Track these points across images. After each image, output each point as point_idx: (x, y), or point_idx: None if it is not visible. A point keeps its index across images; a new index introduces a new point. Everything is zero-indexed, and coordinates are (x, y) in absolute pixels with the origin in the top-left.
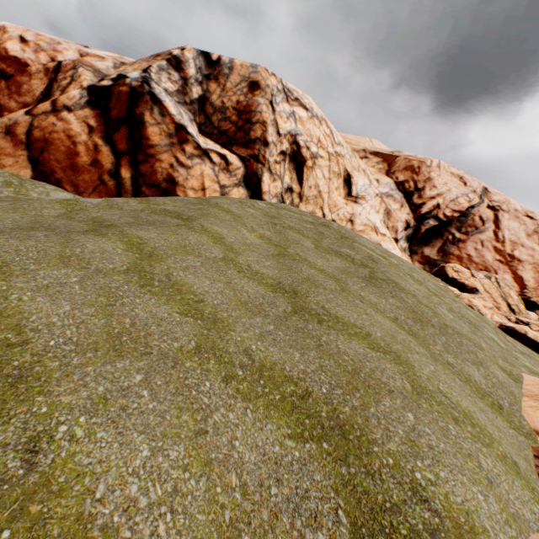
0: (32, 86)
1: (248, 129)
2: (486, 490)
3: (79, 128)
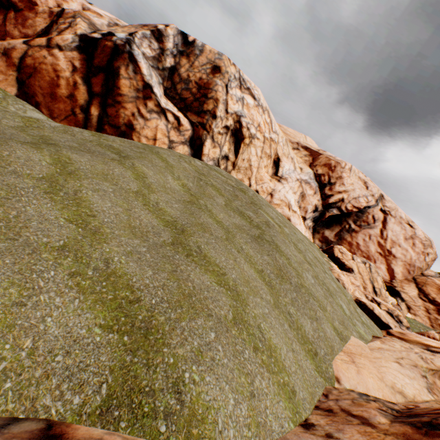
0: (36, 22)
1: (203, 101)
2: (242, 399)
3: (65, 65)
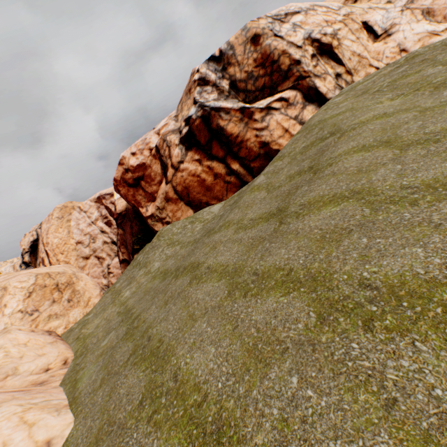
0: (154, 171)
1: (277, 67)
2: None
3: (193, 166)
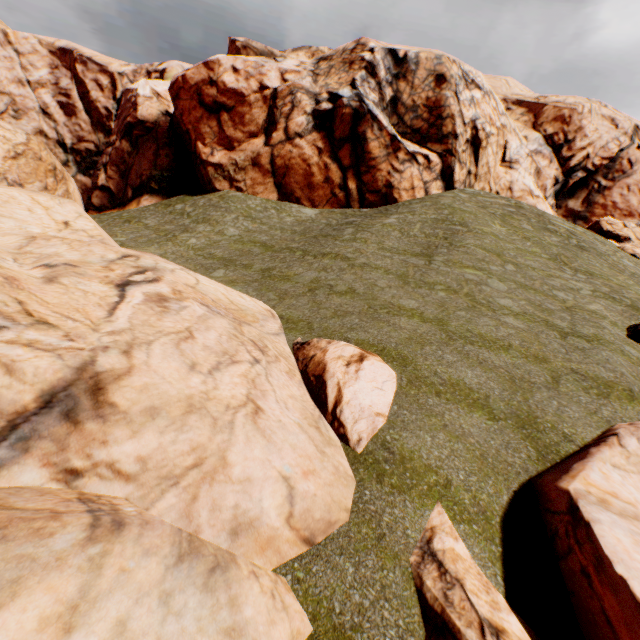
0: (253, 115)
1: (440, 125)
2: None
3: (310, 152)
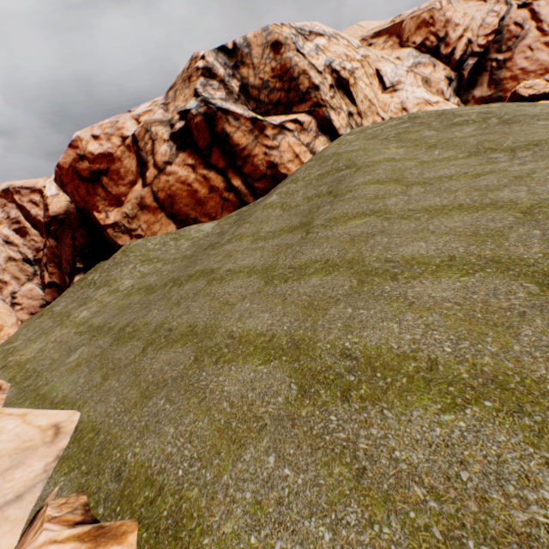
0: (126, 166)
1: (296, 86)
2: None
3: (184, 172)
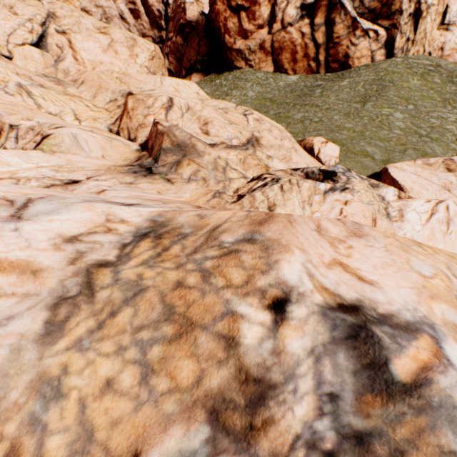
0: (261, 12)
1: (390, 4)
2: None
3: (296, 36)
